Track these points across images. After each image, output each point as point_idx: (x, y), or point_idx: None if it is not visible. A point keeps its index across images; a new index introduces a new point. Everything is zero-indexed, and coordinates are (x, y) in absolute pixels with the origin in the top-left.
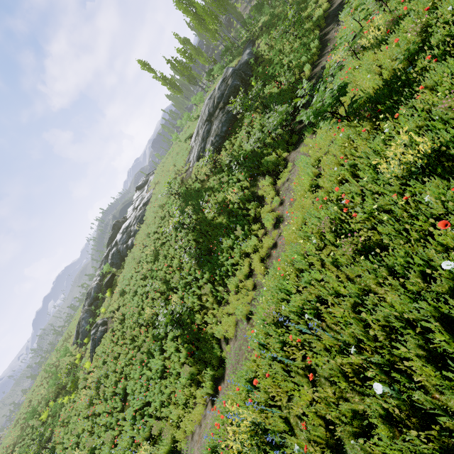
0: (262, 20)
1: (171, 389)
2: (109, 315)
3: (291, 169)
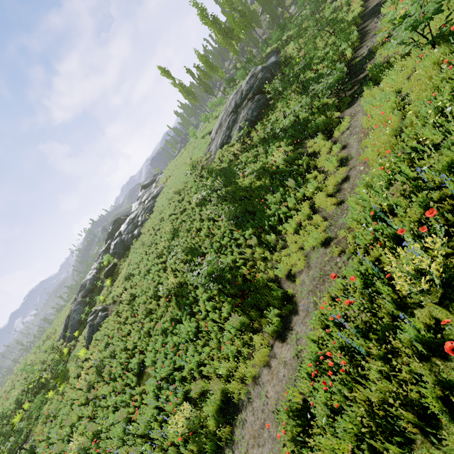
0: (286, 35)
1: (212, 345)
2: (113, 298)
3: (349, 121)
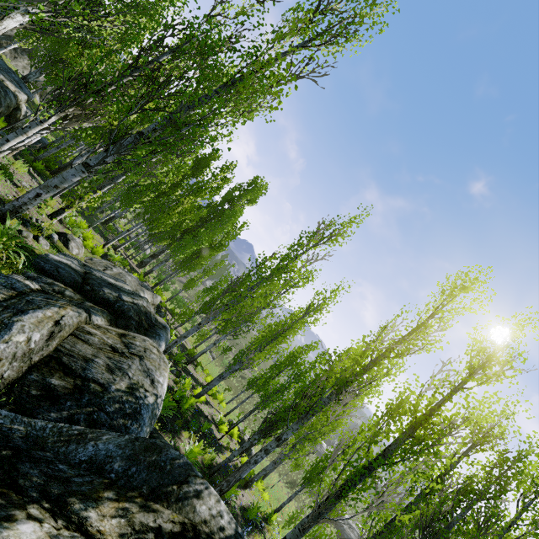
0: None
1: None
2: None
3: None
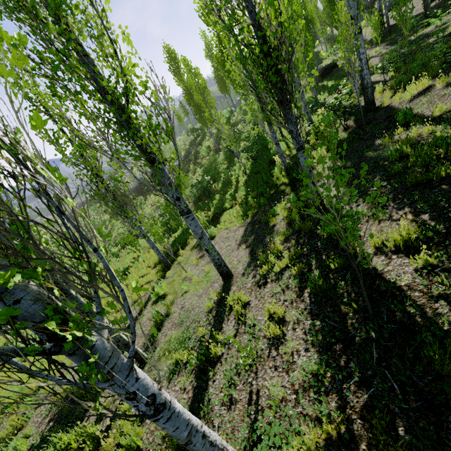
0: (203, 145)
1: None
2: None
3: None
